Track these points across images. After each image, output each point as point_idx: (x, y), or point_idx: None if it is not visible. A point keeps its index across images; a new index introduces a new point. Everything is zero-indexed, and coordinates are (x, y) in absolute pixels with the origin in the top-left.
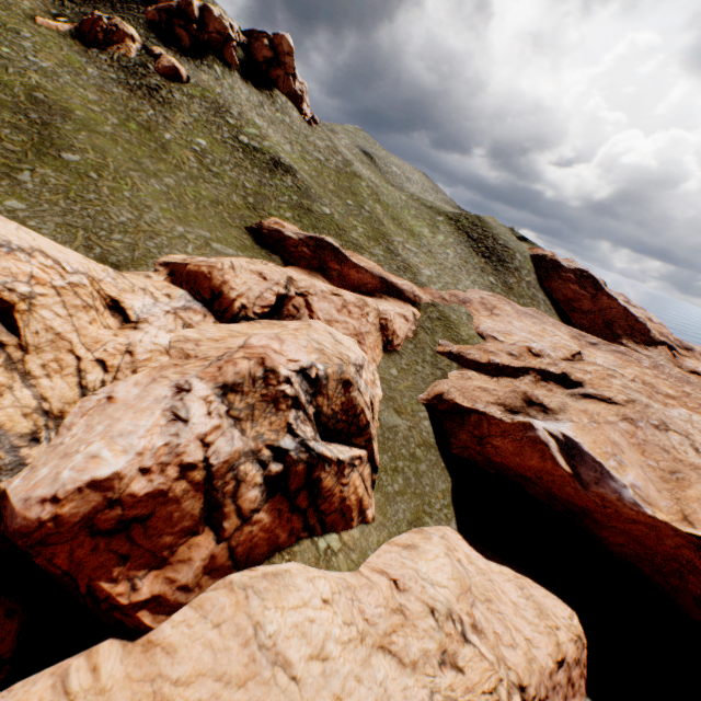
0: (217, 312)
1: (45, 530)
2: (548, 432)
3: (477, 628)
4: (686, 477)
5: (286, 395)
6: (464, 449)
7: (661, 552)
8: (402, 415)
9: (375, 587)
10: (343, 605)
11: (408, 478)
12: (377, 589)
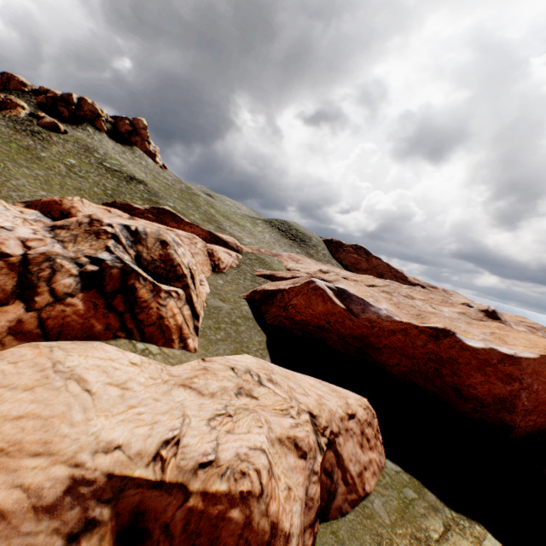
0: None
1: None
2: (325, 285)
3: (273, 381)
4: (427, 316)
5: (107, 232)
6: (276, 318)
7: (420, 357)
8: (226, 302)
9: (185, 364)
10: (152, 370)
11: (229, 333)
12: (186, 364)
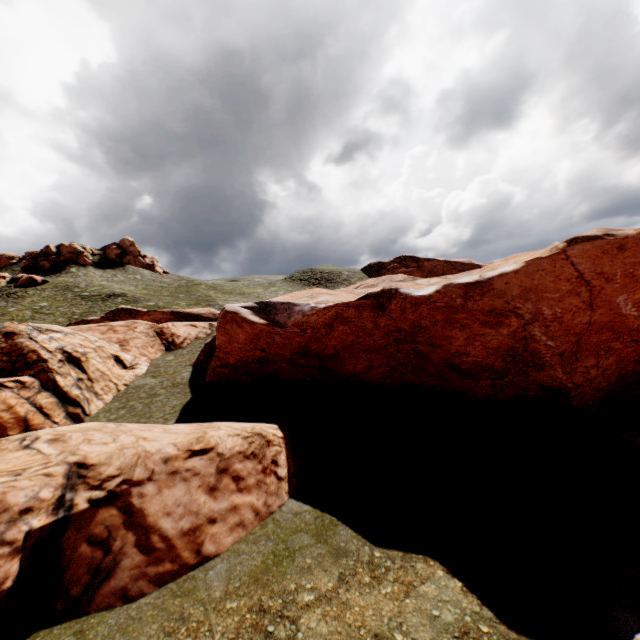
0: None
1: None
2: (244, 307)
3: (58, 440)
4: None
5: None
6: (215, 372)
7: (385, 344)
8: (159, 377)
9: None
10: None
11: (134, 408)
12: None
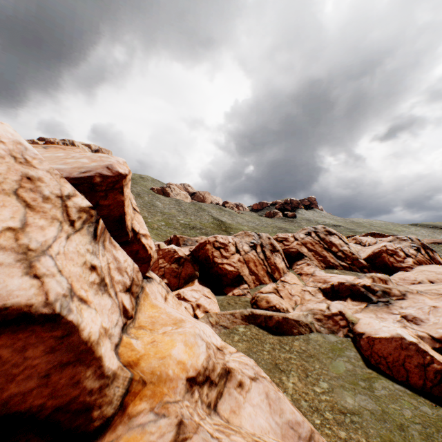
0: (362, 246)
1: (380, 251)
2: None
3: None
4: None
5: (404, 239)
6: None
7: None
8: None
9: None
10: None
11: None
12: None
